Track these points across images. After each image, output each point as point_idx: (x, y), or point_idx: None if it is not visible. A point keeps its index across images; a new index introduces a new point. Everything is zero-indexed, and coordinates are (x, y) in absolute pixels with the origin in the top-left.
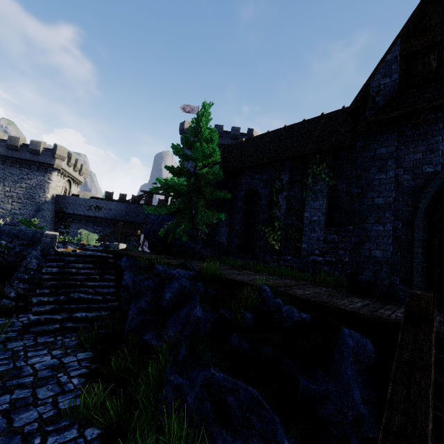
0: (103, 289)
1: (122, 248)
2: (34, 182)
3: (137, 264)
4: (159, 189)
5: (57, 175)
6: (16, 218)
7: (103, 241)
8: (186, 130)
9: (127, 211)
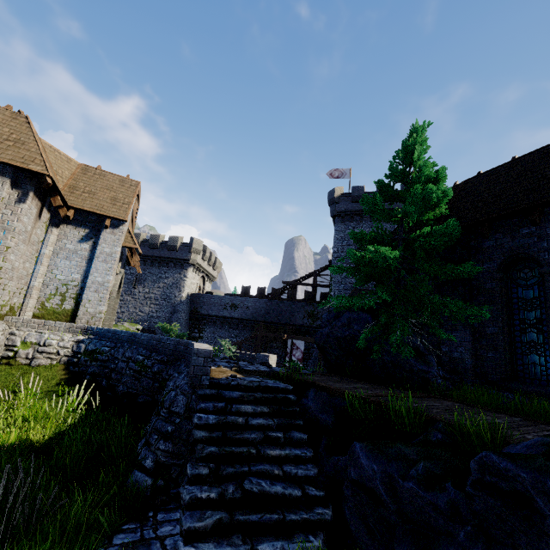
0: (297, 468)
1: (272, 360)
2: (170, 281)
3: (336, 405)
4: (342, 270)
5: (192, 271)
6: (153, 322)
7: (240, 348)
8: (337, 198)
9: (267, 309)
